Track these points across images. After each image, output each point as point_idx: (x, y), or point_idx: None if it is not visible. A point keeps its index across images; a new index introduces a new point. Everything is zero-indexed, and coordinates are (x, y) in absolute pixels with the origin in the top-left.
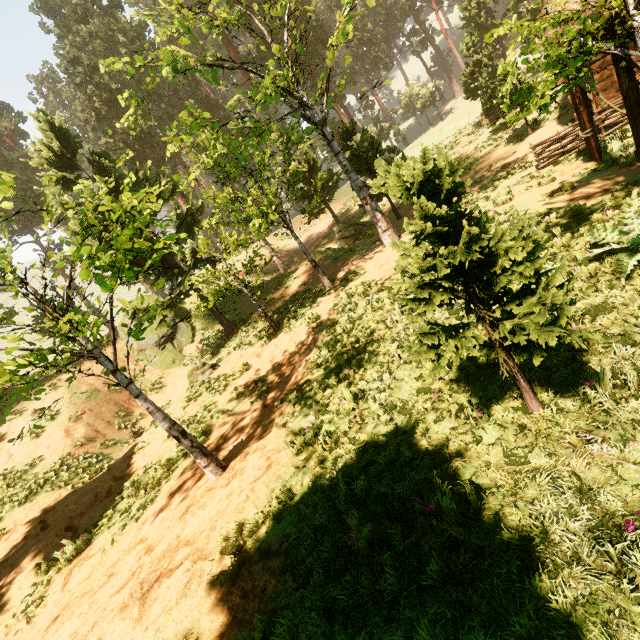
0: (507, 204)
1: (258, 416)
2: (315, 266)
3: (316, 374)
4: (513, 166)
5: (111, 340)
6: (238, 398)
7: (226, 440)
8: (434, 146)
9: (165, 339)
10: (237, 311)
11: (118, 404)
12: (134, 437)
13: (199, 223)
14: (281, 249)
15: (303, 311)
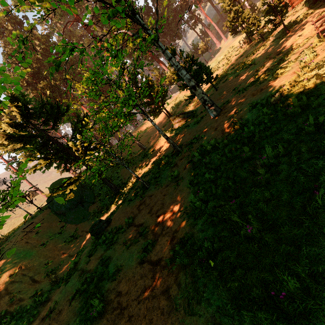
0: (315, 59)
1: (149, 278)
2: (167, 138)
3: (197, 227)
4: (287, 50)
5: (43, 209)
6: (128, 251)
7: (122, 312)
8: (215, 67)
9: (76, 203)
10: (119, 178)
11: (46, 256)
12: (57, 283)
13: (86, 126)
14: (140, 138)
15: (164, 171)
